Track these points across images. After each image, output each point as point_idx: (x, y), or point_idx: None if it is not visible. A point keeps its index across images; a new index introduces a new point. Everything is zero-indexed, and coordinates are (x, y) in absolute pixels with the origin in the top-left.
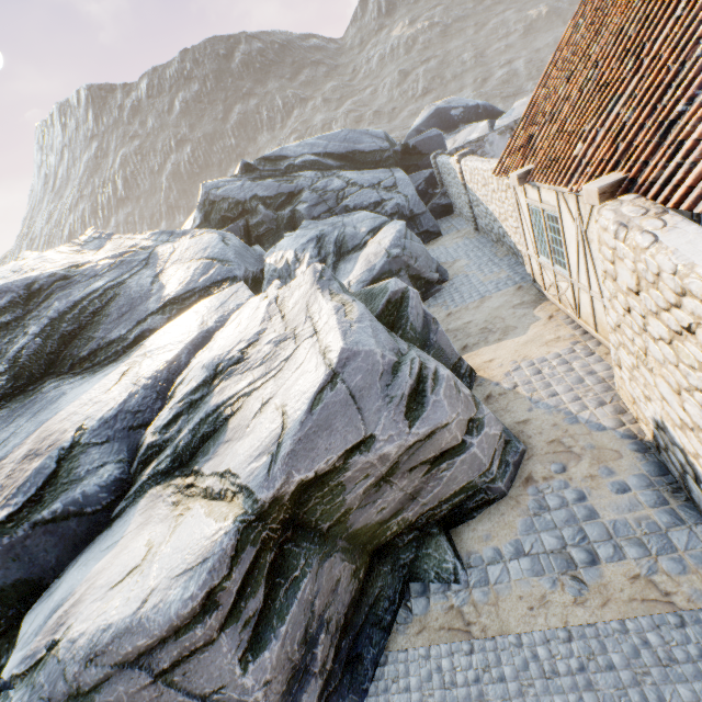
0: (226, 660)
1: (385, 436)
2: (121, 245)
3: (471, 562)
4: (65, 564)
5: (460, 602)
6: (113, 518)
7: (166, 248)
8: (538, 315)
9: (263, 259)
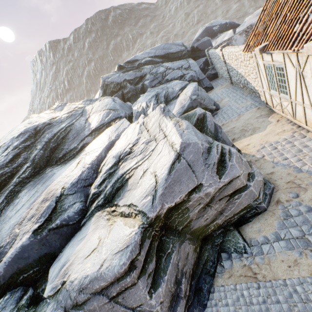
0: (142, 293)
1: (207, 183)
2: (70, 107)
3: (252, 243)
4: (63, 246)
5: (249, 263)
6: (81, 226)
7: (89, 107)
8: (270, 120)
9: (132, 108)
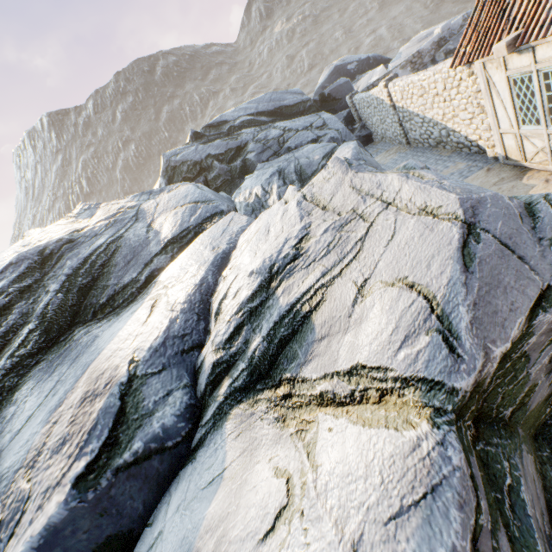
0: None
1: None
2: (109, 209)
3: None
4: (152, 508)
5: None
6: (193, 448)
7: (149, 204)
8: (529, 183)
9: (232, 200)
